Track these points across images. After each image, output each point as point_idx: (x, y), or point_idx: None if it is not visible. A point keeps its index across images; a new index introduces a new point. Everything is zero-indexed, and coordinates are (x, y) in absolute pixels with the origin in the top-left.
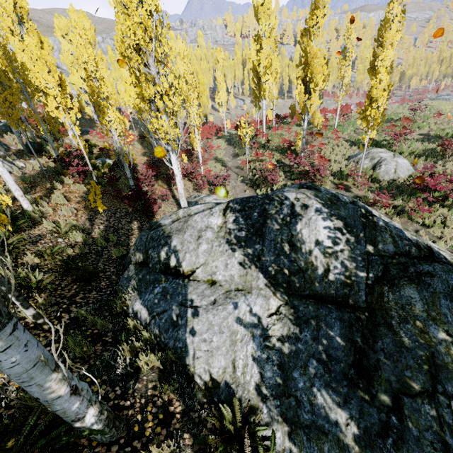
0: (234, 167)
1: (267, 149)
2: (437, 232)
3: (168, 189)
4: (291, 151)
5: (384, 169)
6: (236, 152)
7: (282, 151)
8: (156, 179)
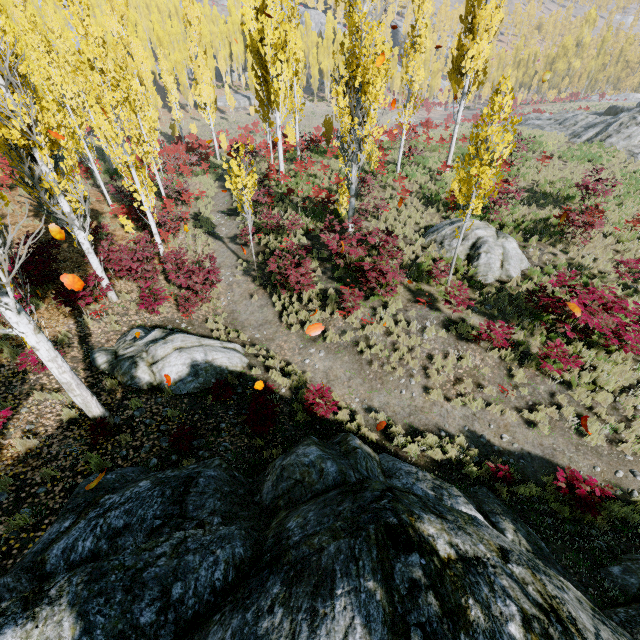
0: (231, 238)
1: (289, 206)
2: (585, 399)
3: (75, 315)
4: (331, 214)
5: (486, 261)
6: (235, 205)
7: (314, 211)
8: (47, 287)
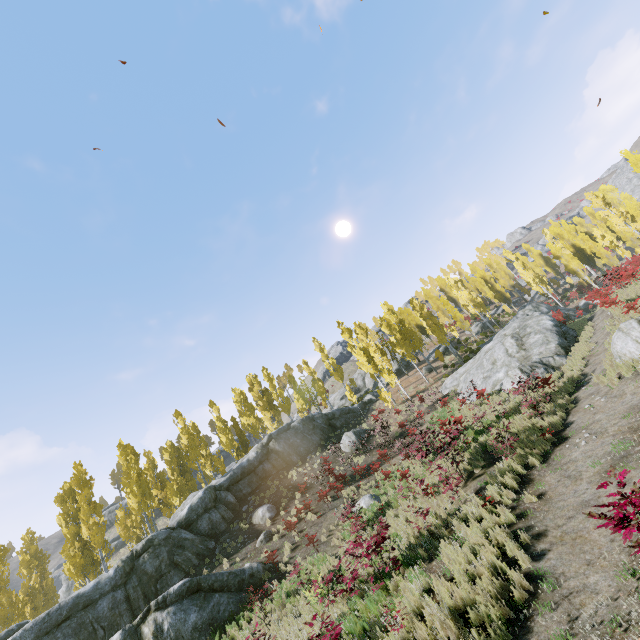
0: None
1: None
2: None
3: None
4: None
5: None
6: None
7: None
8: None
